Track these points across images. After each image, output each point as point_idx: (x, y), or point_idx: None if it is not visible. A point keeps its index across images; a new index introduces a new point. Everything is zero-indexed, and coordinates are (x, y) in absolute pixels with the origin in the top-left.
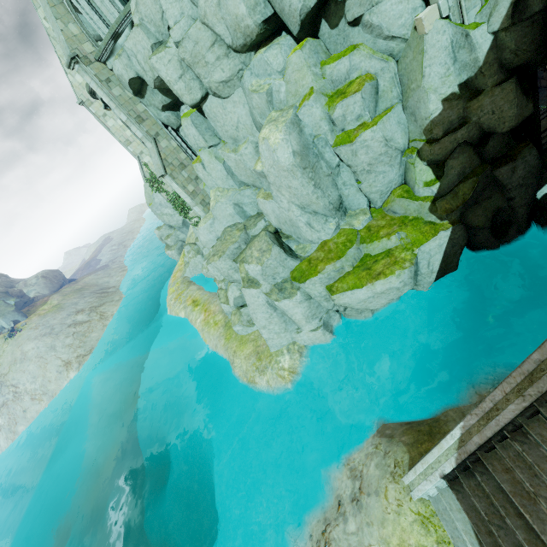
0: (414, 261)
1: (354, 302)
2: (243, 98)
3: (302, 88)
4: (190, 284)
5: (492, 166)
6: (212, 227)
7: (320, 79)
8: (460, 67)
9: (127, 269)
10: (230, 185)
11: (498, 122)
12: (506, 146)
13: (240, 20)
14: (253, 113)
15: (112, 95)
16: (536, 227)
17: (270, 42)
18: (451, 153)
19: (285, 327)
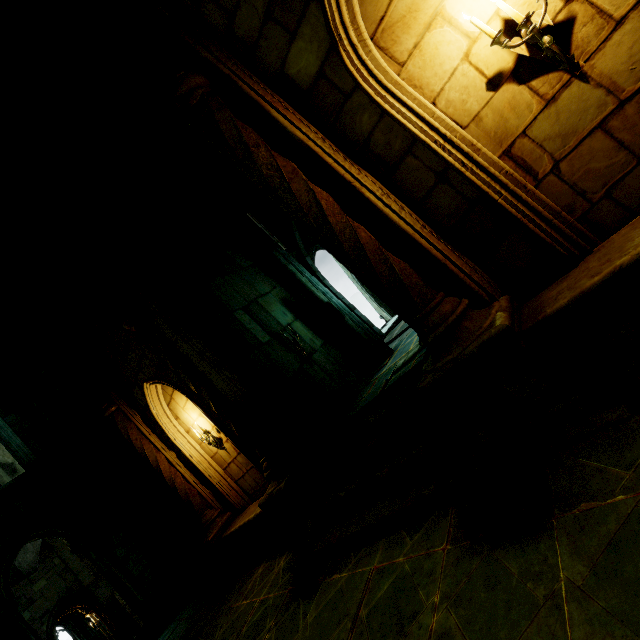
0: None
1: None
2: None
3: None
4: None
5: None
6: None
7: None
8: None
9: None
10: None
11: None
12: None
13: None
14: None
15: None
16: None
17: None
18: None
19: None
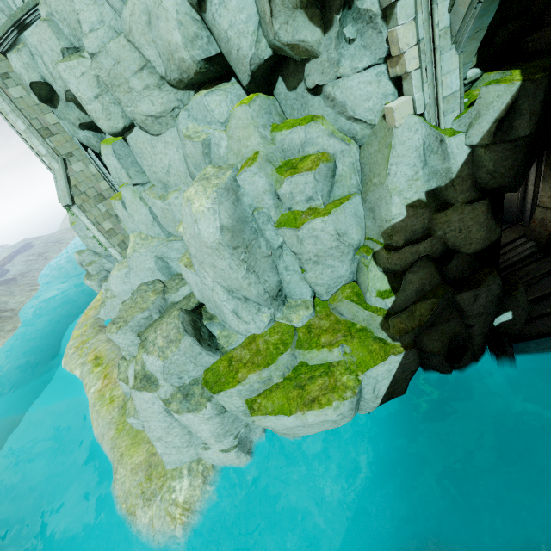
0: (358, 390)
1: (279, 428)
2: (177, 140)
3: (246, 148)
4: (100, 330)
5: (454, 288)
6: (127, 277)
7: (268, 143)
8: (429, 173)
9: (38, 289)
10: (156, 233)
11: (464, 242)
12: (469, 268)
13: (174, 50)
14: (187, 161)
15: (7, 95)
16: (489, 353)
17: (214, 85)
18: (411, 265)
19: (189, 440)
